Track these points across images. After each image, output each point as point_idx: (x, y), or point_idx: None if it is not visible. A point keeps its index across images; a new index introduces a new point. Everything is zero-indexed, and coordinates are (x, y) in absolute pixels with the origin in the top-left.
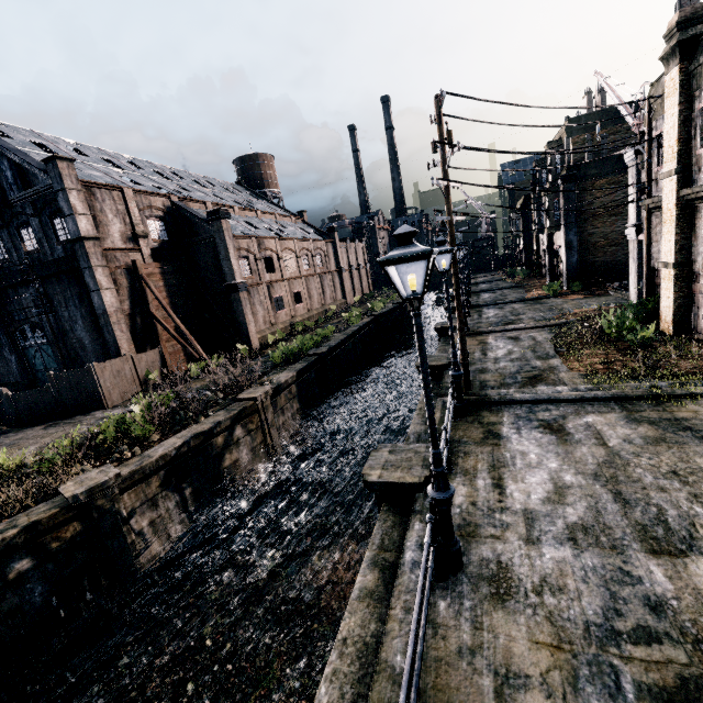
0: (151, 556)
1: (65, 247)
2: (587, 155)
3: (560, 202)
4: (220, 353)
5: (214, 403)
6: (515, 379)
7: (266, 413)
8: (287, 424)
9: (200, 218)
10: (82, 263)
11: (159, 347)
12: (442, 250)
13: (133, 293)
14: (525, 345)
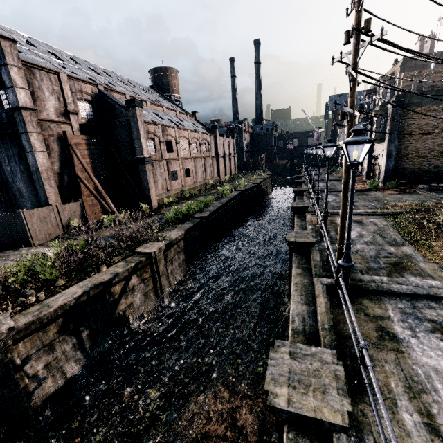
0: (44, 395)
1: (7, 114)
2: (413, 87)
3: (387, 121)
4: (128, 207)
5: (117, 252)
6: (379, 264)
7: (158, 265)
8: (174, 272)
9: (119, 104)
10: (20, 128)
11: (80, 201)
12: (360, 140)
13: (62, 157)
14: (371, 229)
